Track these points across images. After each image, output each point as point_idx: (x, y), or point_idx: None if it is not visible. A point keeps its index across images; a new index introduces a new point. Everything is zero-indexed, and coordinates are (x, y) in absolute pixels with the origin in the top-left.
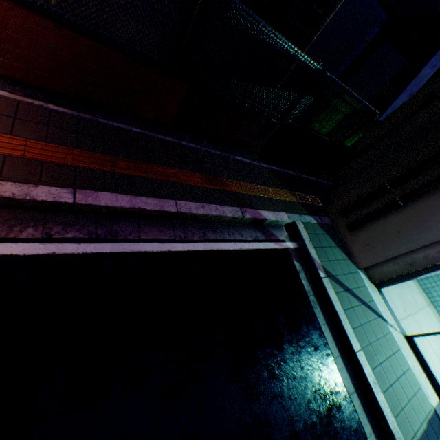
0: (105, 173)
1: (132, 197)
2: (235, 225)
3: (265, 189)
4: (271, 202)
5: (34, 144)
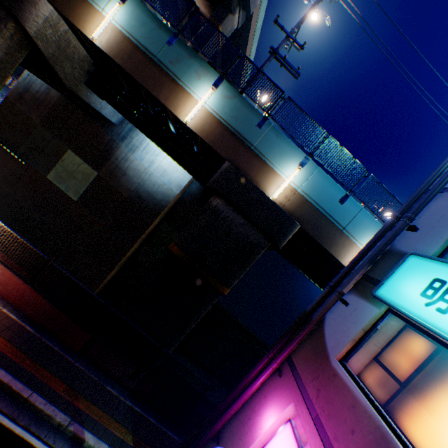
0: (16, 361)
1: (14, 378)
2: (58, 431)
3: (109, 417)
4: (105, 430)
5: (3, 338)
